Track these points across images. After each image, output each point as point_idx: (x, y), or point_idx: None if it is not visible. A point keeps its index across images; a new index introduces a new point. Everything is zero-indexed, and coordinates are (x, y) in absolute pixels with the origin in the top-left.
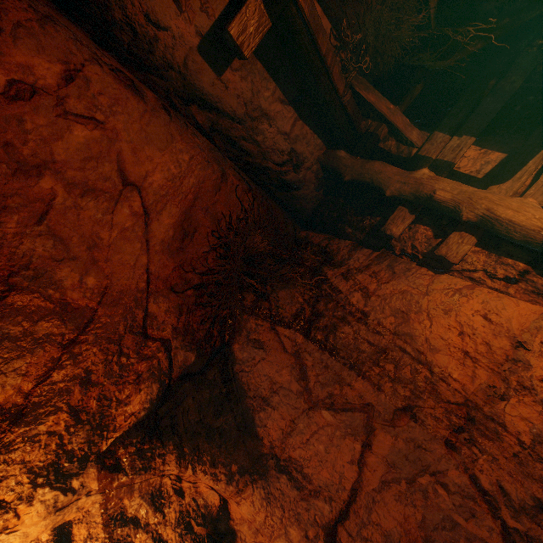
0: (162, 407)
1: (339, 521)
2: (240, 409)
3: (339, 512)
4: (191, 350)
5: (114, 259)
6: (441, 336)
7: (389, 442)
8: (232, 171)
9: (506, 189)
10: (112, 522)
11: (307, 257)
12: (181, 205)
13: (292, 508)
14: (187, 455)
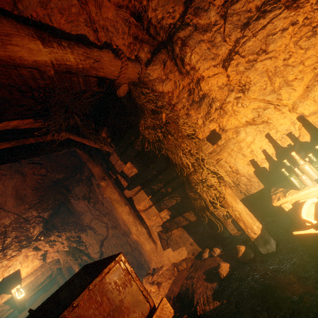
0: (47, 224)
1: (104, 240)
2: (76, 215)
3: (104, 238)
4: (49, 211)
5: (0, 221)
6: (119, 217)
7: (112, 231)
8: (27, 167)
9: (129, 193)
10: (48, 242)
11: (86, 171)
12: (12, 196)
13: (93, 237)
14: (61, 231)
